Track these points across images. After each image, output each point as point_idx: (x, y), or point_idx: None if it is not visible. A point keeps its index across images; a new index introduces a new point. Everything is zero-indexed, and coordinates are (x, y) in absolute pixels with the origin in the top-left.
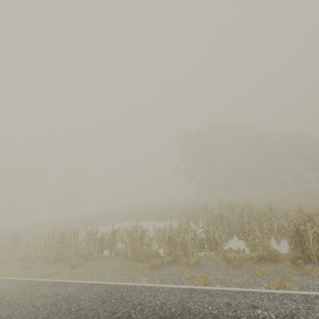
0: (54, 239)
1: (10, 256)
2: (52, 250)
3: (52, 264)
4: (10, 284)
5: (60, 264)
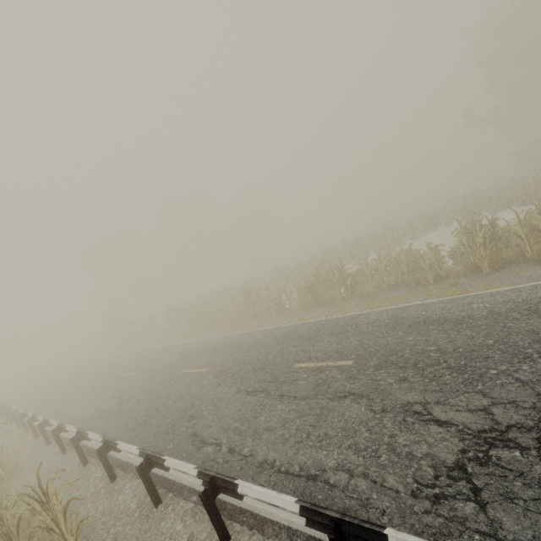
0: (477, 235)
1: (370, 287)
2: (479, 253)
3: (499, 272)
4: (538, 290)
5: (529, 267)
